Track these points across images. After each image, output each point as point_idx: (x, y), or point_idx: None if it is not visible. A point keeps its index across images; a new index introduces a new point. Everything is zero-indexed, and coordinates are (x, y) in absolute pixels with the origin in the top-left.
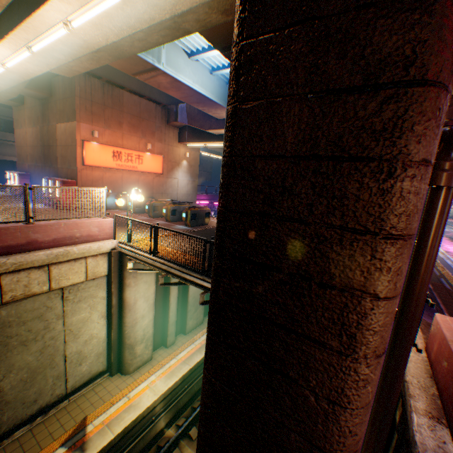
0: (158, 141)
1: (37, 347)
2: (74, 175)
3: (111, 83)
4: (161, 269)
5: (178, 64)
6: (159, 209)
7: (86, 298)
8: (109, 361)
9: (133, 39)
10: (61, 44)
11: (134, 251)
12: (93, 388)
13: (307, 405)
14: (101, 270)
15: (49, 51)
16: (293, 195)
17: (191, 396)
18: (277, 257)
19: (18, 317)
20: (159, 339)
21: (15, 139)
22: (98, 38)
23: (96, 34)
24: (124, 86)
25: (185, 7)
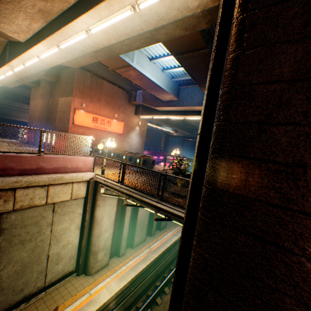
0: (122, 113)
1: (30, 246)
2: (66, 130)
3: (96, 76)
4: (125, 194)
5: (143, 64)
6: (120, 156)
7: (69, 212)
8: (77, 263)
9: (123, 44)
10: (79, 44)
11: (106, 180)
12: (64, 284)
13: (303, 271)
14: (81, 193)
15: (70, 48)
16: (289, 106)
17: (135, 297)
18: (273, 152)
19: (22, 221)
20: (114, 250)
21: (28, 108)
22: (103, 41)
23: (103, 38)
24: (104, 78)
25: (165, 22)
